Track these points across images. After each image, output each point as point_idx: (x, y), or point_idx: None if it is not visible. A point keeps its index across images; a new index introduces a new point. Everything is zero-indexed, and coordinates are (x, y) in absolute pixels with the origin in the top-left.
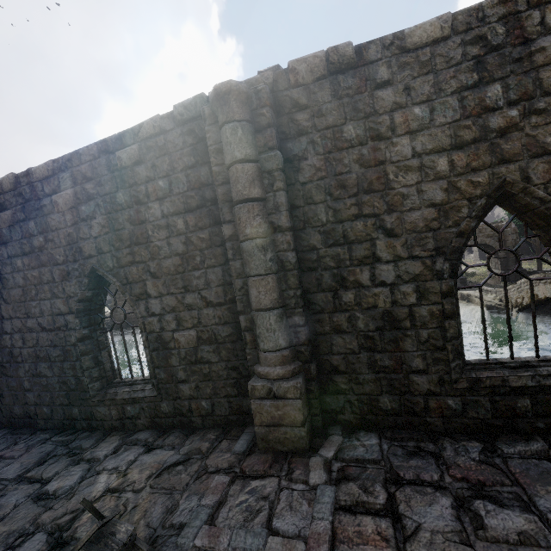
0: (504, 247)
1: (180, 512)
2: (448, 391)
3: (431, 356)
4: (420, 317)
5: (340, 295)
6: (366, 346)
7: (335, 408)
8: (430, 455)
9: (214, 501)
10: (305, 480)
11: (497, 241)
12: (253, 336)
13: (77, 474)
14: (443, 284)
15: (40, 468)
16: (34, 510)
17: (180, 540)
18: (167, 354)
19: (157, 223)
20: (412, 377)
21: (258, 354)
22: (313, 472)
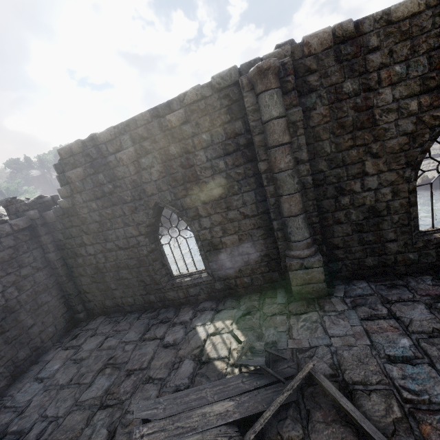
0: None
1: (267, 337)
2: (410, 249)
3: (400, 231)
4: (394, 207)
5: (340, 200)
6: (357, 230)
7: (335, 270)
8: (403, 286)
9: (286, 328)
10: (334, 310)
11: None
12: (283, 233)
13: (180, 331)
14: (410, 185)
15: (150, 332)
16: (170, 351)
17: (279, 347)
18: (217, 252)
19: (203, 166)
20: (387, 244)
21: (289, 244)
22: (337, 305)
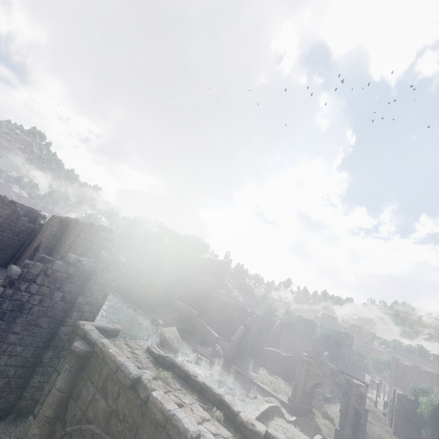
0: (347, 404)
1: None
2: None
3: None
4: None
5: None
6: None
7: None
8: None
9: None
10: None
11: (343, 393)
12: None
13: None
14: None
15: None
16: None
17: None
18: None
19: None
20: None
21: None
22: None
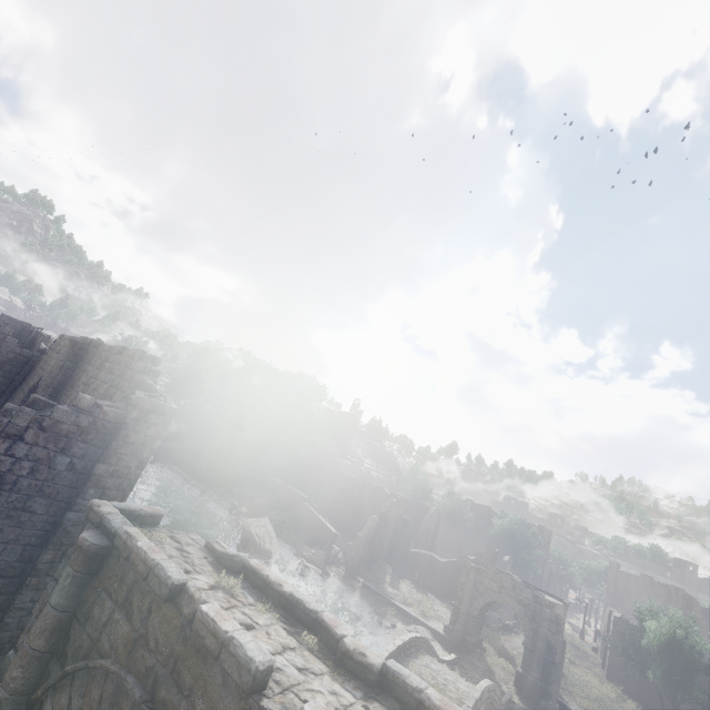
0: (535, 633)
1: None
2: None
3: None
4: None
5: None
6: None
7: None
8: None
9: None
10: None
11: (529, 617)
12: None
13: None
14: None
15: None
16: None
17: None
18: None
19: None
20: None
21: None
22: None
